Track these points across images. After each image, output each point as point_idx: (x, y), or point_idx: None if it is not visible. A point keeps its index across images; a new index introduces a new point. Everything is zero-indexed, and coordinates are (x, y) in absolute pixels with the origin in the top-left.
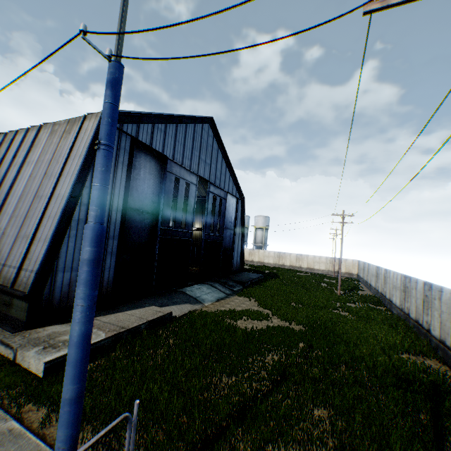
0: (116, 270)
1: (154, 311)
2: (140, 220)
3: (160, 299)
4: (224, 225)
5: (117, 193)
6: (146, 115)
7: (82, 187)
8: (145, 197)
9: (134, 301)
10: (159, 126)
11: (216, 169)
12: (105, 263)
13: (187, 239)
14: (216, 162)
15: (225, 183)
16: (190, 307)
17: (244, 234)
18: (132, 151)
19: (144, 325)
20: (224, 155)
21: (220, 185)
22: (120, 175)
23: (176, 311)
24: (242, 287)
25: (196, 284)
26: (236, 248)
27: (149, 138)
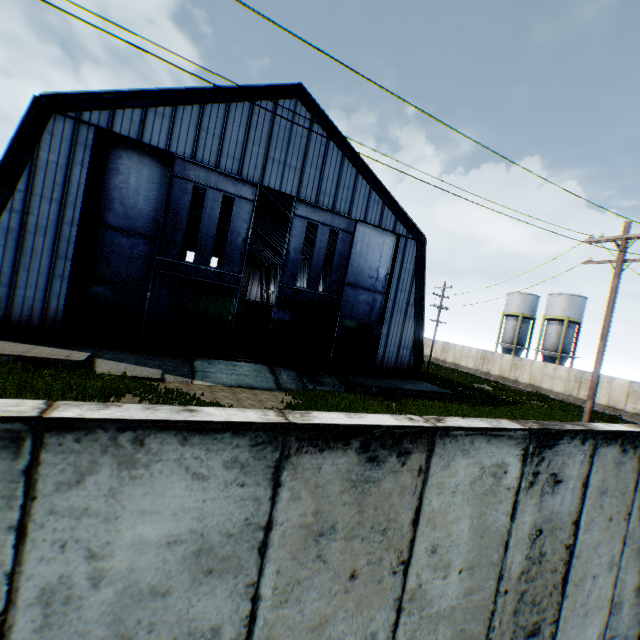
0: (67, 300)
1: (65, 354)
2: (130, 245)
3: (131, 354)
4: (345, 280)
5: (73, 202)
6: (128, 97)
7: (12, 190)
8: (141, 215)
9: (97, 346)
10: (160, 111)
11: (322, 178)
12: (52, 287)
13: (226, 285)
14: (322, 165)
15: (352, 204)
16: (150, 374)
17: (422, 307)
18: (96, 147)
19: (11, 359)
20: (350, 153)
21: (337, 207)
22: (78, 179)
23: (114, 369)
24: (344, 391)
25: (249, 362)
26: (395, 330)
27: (136, 129)
